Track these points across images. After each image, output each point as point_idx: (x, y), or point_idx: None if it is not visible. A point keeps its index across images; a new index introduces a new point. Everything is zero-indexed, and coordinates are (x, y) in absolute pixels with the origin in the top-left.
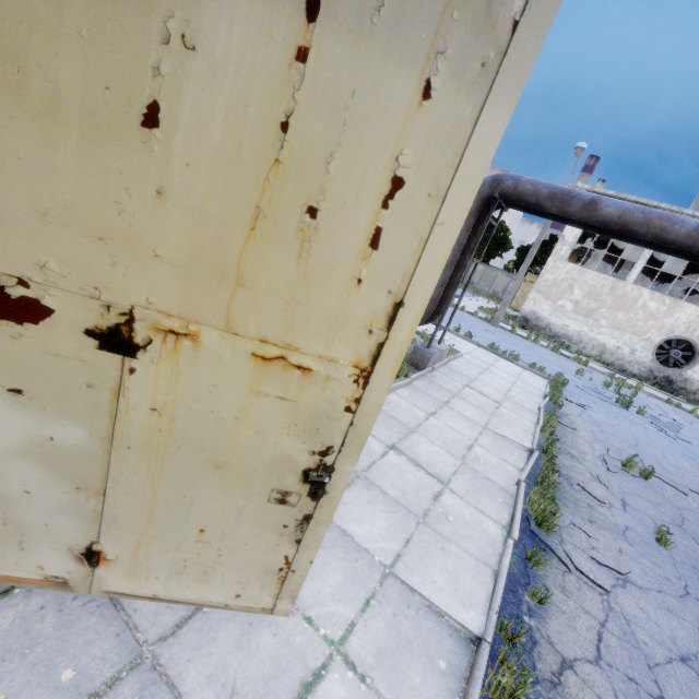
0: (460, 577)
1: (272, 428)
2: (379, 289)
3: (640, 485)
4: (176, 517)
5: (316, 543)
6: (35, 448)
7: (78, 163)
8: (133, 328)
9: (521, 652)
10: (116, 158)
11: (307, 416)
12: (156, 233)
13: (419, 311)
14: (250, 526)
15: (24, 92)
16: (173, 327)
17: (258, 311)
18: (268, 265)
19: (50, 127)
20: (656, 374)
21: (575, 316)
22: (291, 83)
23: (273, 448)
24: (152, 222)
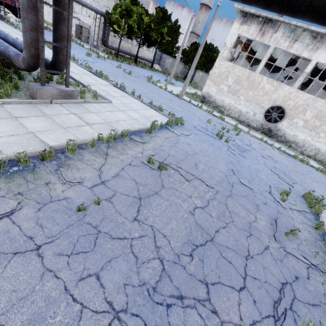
0: None
1: None
2: None
3: (148, 174)
4: None
5: None
6: None
7: None
8: None
9: None
10: None
11: None
12: None
13: None
14: None
15: None
16: None
17: None
18: None
19: None
20: (264, 126)
21: (228, 94)
22: None
23: None
24: None
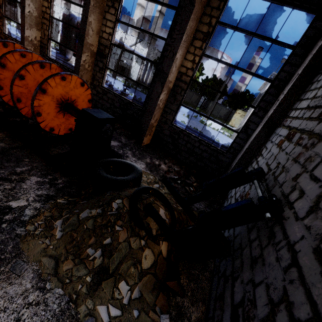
0: None
1: None
2: None
3: None
4: None
5: None
6: None
7: None
8: None
9: None
10: None
11: None
12: None
13: None
14: None
15: None
16: None
17: None
18: None
19: None
20: None
21: None
22: None
23: None
24: None
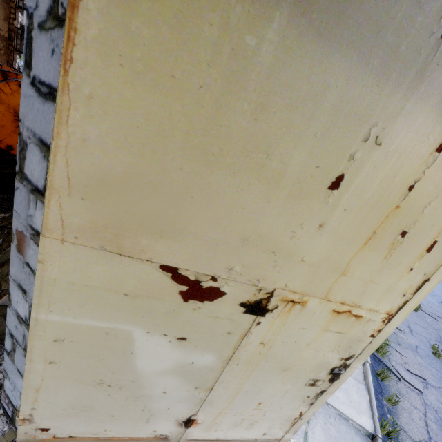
0: (350, 392)
1: (325, 348)
2: (419, 273)
3: (414, 316)
4: (248, 397)
5: (321, 404)
6: (180, 368)
7: (279, 210)
8: (270, 300)
9: (393, 440)
10: (303, 207)
11: (347, 340)
12: (308, 248)
13: (435, 283)
14: (288, 399)
15: (264, 169)
16: (293, 298)
17: (347, 288)
18: (364, 263)
19: (271, 189)
20: None
21: None
22: (426, 163)
23: (321, 358)
24: (308, 242)
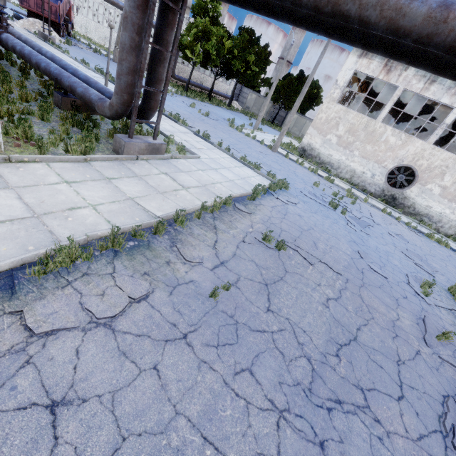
0: None
1: None
2: None
3: (266, 254)
4: None
5: None
6: None
7: None
8: None
9: None
10: None
11: None
12: None
13: None
14: None
15: None
16: None
17: None
18: None
19: None
20: (386, 193)
21: (337, 147)
22: None
23: None
24: None
